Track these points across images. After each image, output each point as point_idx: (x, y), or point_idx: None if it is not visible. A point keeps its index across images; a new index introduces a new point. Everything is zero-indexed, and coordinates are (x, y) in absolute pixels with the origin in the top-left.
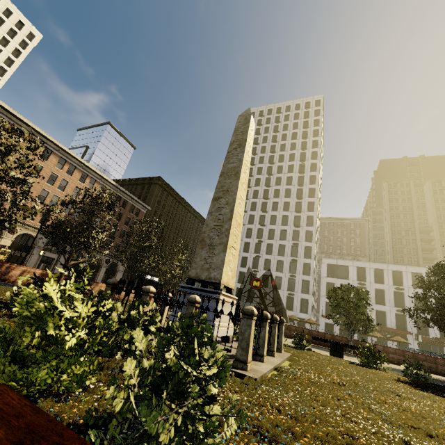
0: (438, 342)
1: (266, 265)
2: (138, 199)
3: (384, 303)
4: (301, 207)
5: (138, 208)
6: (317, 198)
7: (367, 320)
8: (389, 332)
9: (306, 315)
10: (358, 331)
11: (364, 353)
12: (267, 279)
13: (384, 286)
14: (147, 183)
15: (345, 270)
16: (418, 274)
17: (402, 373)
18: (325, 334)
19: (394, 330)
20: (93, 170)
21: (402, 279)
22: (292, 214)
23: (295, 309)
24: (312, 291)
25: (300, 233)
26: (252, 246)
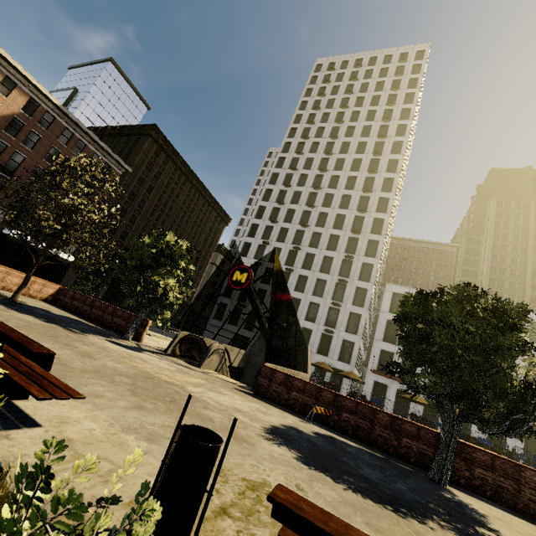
0: None
1: (299, 285)
2: (118, 156)
3: None
4: (367, 205)
5: (107, 162)
6: (394, 193)
7: (529, 396)
8: None
9: (348, 366)
10: (478, 421)
11: None
12: (297, 304)
13: None
14: (135, 133)
15: None
16: None
17: None
18: (374, 412)
19: None
20: (8, 60)
21: None
22: (352, 213)
23: (332, 355)
24: (362, 331)
25: (358, 242)
26: (284, 254)
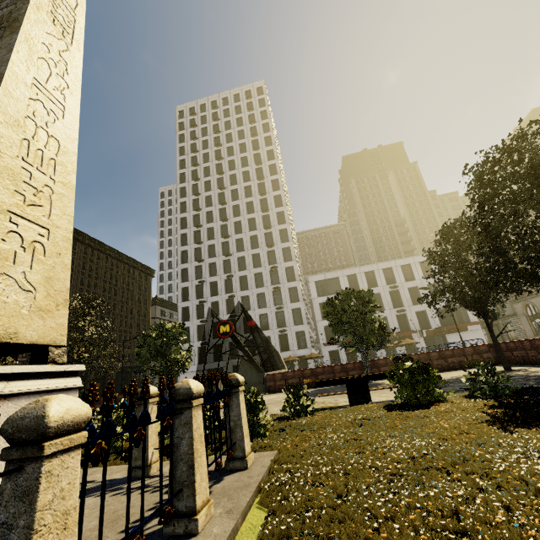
0: (440, 331)
1: (245, 305)
2: None
3: (383, 308)
4: (270, 221)
5: None
6: (286, 206)
7: (381, 329)
8: (394, 337)
9: (307, 350)
10: (372, 347)
11: (405, 381)
12: (250, 321)
13: (378, 289)
14: None
15: (335, 283)
16: (407, 265)
17: (450, 386)
18: (332, 368)
19: (400, 334)
20: None
21: (393, 275)
22: (261, 232)
23: (292, 348)
24: (306, 319)
25: (276, 253)
26: (221, 285)
